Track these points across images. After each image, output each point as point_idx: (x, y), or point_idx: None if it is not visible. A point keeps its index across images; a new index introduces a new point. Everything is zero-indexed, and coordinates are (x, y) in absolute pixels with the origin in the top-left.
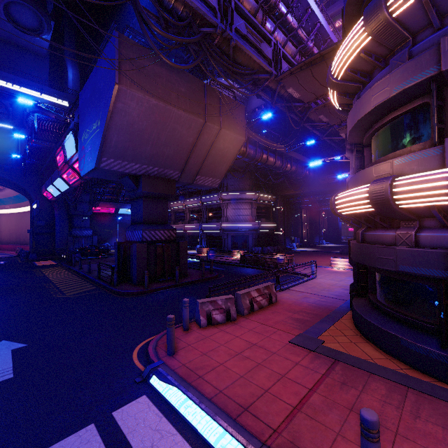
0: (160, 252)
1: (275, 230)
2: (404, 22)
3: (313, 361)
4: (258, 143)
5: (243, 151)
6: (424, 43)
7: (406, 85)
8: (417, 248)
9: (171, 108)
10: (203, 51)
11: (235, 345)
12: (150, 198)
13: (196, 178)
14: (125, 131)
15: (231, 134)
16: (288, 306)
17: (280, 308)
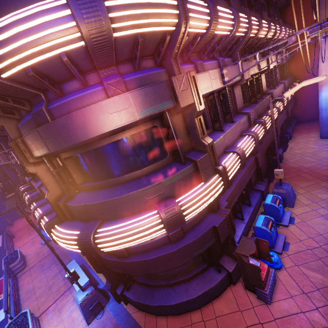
0: None
1: None
2: None
3: None
4: None
5: None
6: None
7: None
8: None
9: None
10: None
11: None
12: None
13: None
14: None
15: None
16: None
17: None
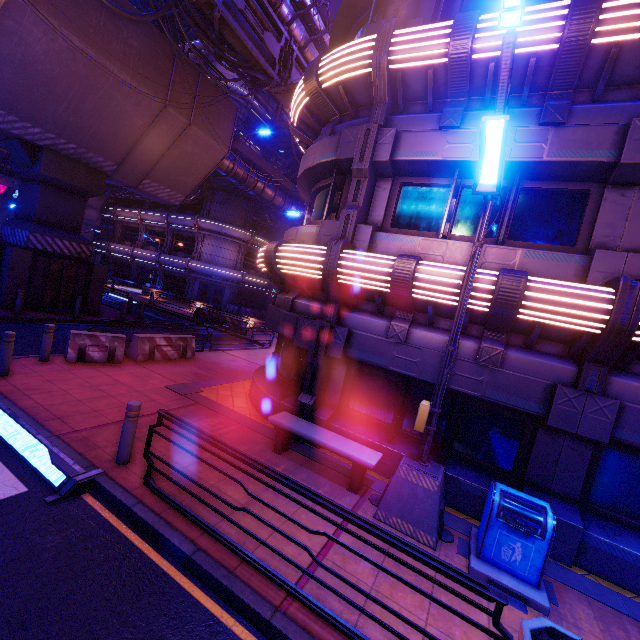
0: (57, 270)
1: (265, 290)
2: (333, 98)
3: (173, 401)
4: (255, 164)
5: (228, 168)
6: (342, 126)
7: (321, 160)
8: (289, 312)
9: (108, 64)
10: (168, 5)
11: (97, 380)
12: (54, 187)
13: (143, 181)
14: (18, 68)
15: (206, 138)
16: (203, 363)
17: (190, 363)
